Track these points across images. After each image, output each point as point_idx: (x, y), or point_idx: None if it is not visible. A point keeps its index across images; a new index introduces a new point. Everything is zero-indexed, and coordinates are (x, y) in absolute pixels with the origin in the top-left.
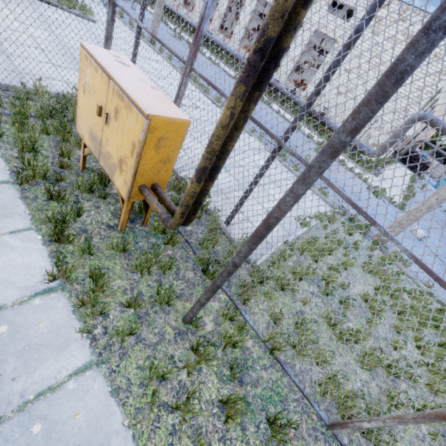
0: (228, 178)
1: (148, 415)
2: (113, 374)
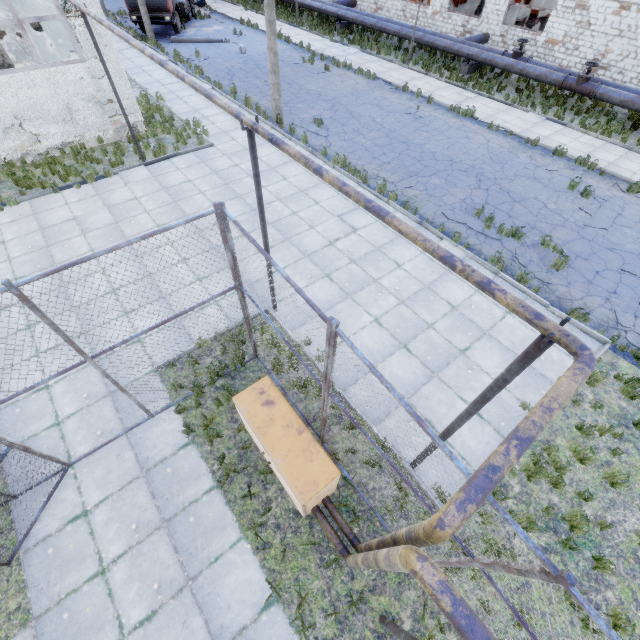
0: (412, 366)
1: None
2: None
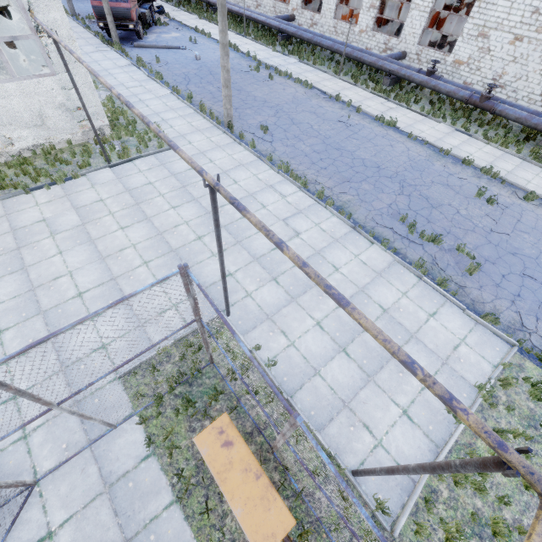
0: (350, 370)
1: None
2: None
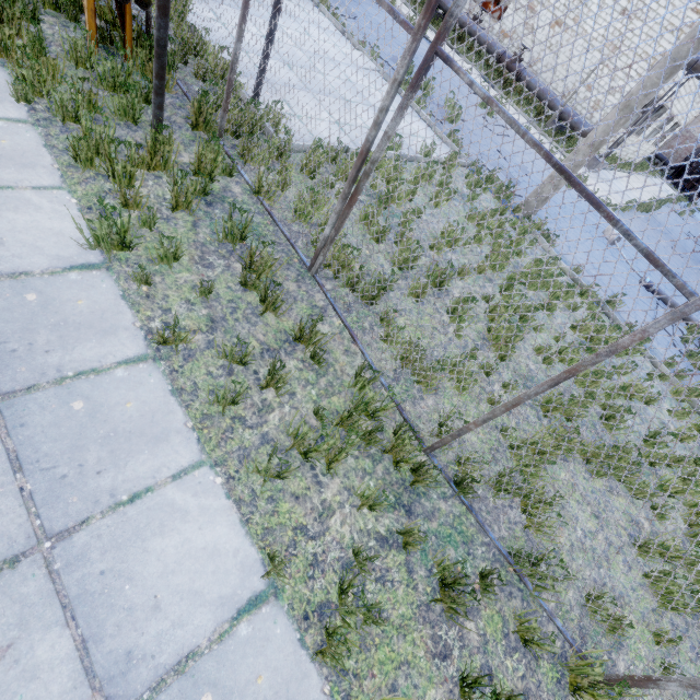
0: (288, 75)
1: (83, 173)
2: (50, 137)
